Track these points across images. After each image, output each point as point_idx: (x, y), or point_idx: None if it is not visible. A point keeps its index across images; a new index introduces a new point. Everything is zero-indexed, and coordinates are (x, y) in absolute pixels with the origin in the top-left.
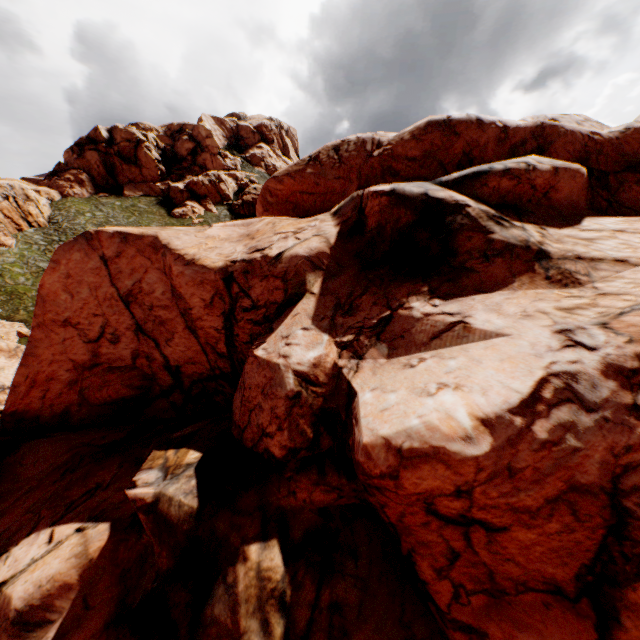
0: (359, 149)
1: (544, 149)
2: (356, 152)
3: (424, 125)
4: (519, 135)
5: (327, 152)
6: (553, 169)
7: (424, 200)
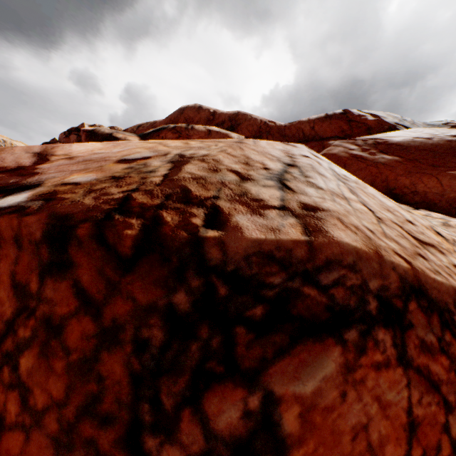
0: (150, 126)
1: (235, 128)
2: (147, 127)
3: (176, 110)
4: (222, 118)
5: (134, 127)
6: (208, 131)
7: (106, 137)
